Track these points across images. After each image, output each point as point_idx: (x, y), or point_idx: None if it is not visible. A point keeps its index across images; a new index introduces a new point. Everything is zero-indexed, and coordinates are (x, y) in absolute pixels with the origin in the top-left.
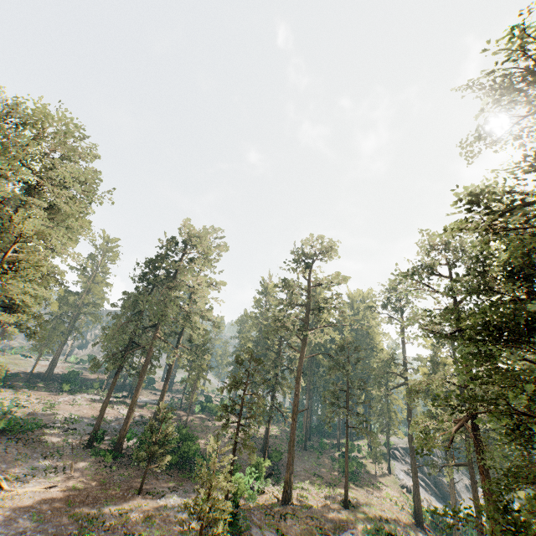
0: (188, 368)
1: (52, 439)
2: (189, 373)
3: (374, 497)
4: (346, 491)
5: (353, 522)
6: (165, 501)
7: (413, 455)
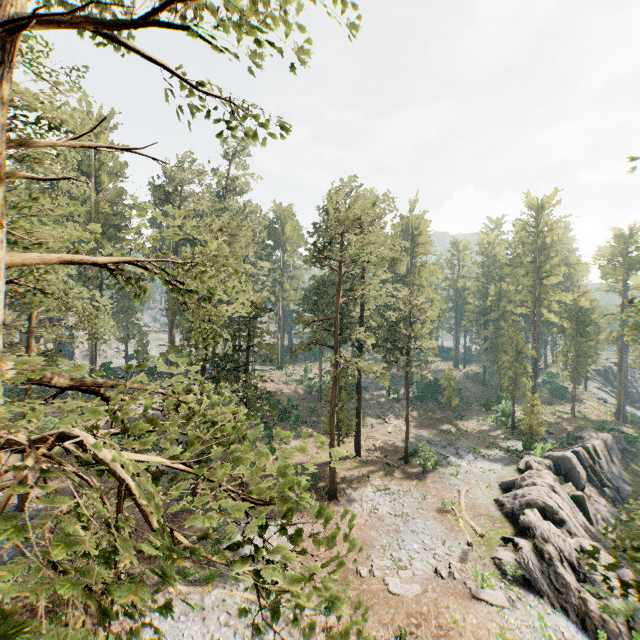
0: None
1: (365, 395)
2: None
3: (583, 408)
4: (573, 408)
5: (584, 424)
6: (466, 422)
7: (621, 380)
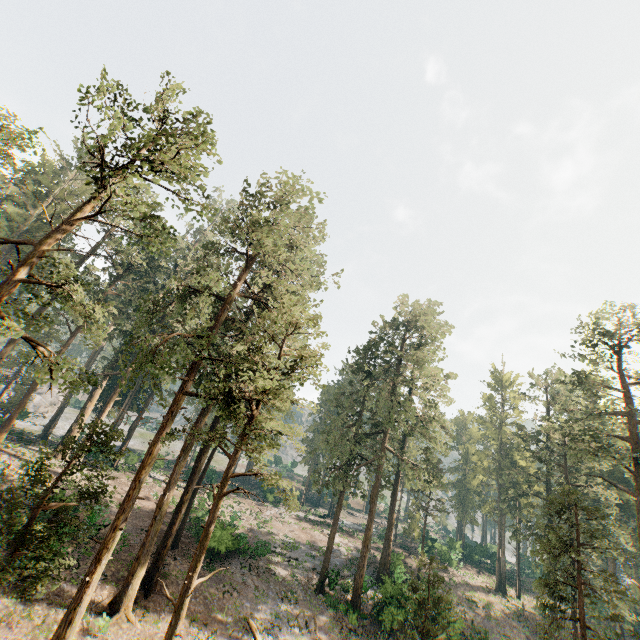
0: (413, 491)
1: (279, 570)
2: (415, 498)
3: None
4: None
5: None
6: None
7: None
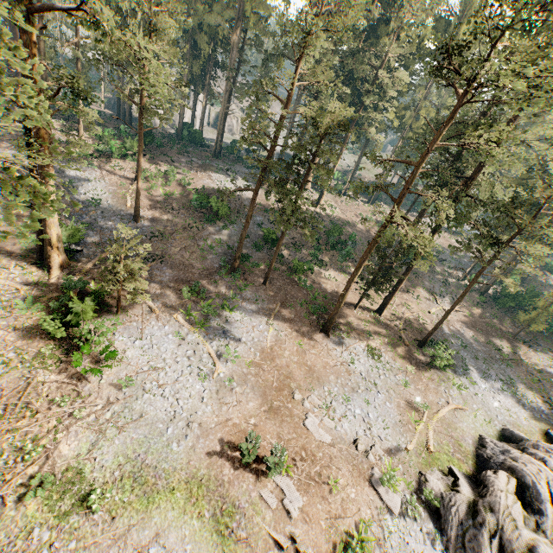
0: None
1: (436, 266)
2: None
3: None
4: None
5: None
6: (533, 352)
7: None
